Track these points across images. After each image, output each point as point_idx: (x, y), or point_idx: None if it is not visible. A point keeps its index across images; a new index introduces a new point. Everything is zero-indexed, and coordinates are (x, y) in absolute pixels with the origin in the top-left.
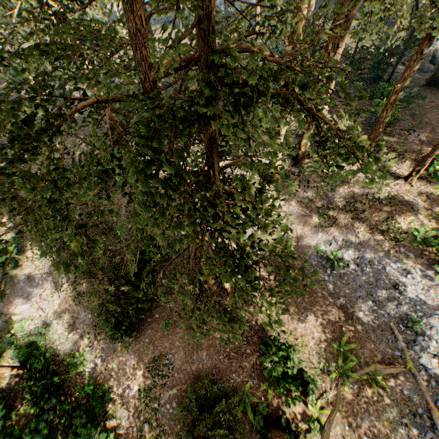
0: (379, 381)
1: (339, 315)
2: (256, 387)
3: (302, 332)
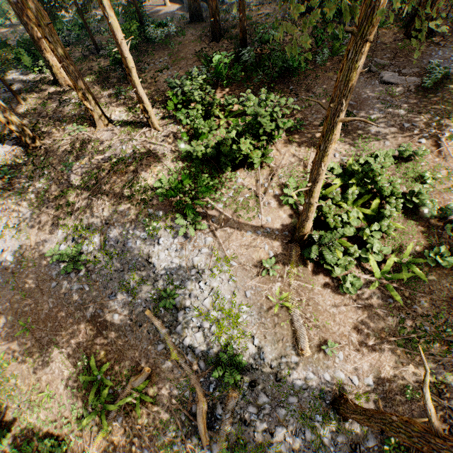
0: (144, 397)
1: (91, 331)
2: None
3: (48, 379)
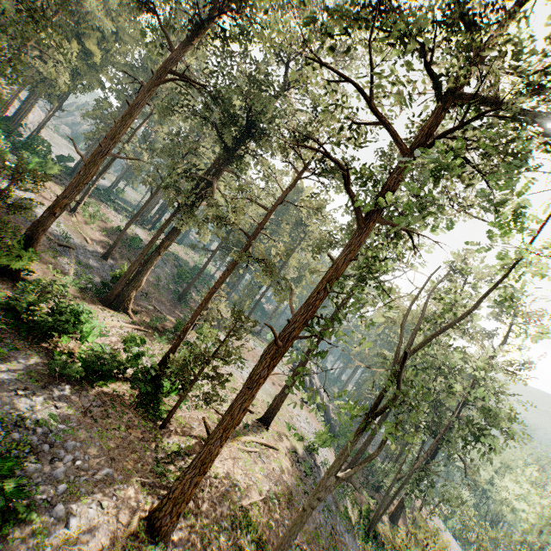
0: None
1: None
2: None
3: None
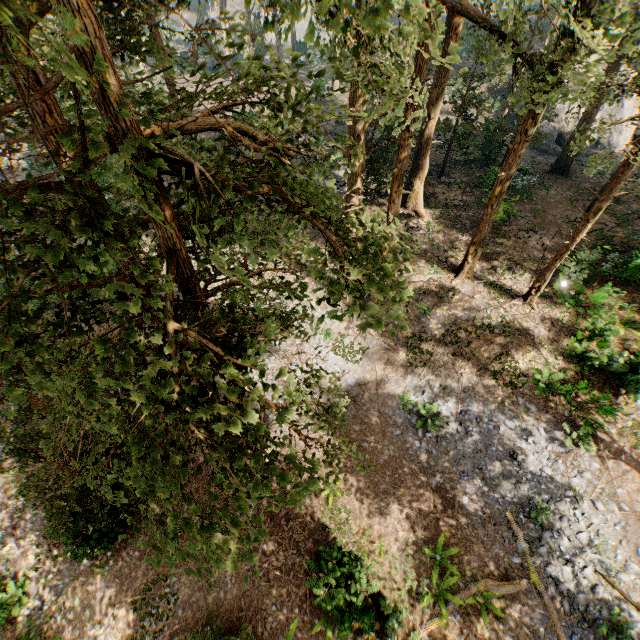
0: (492, 607)
1: (435, 502)
2: (307, 627)
3: (380, 530)
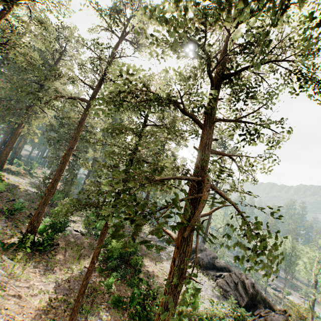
0: None
1: None
2: None
3: None
